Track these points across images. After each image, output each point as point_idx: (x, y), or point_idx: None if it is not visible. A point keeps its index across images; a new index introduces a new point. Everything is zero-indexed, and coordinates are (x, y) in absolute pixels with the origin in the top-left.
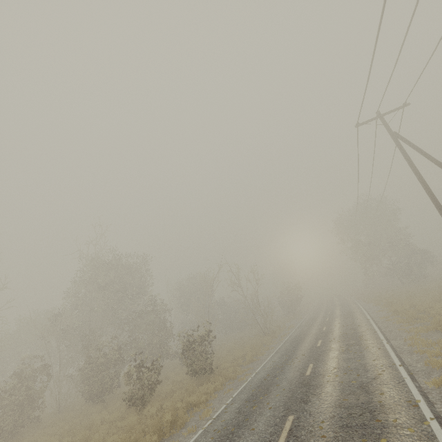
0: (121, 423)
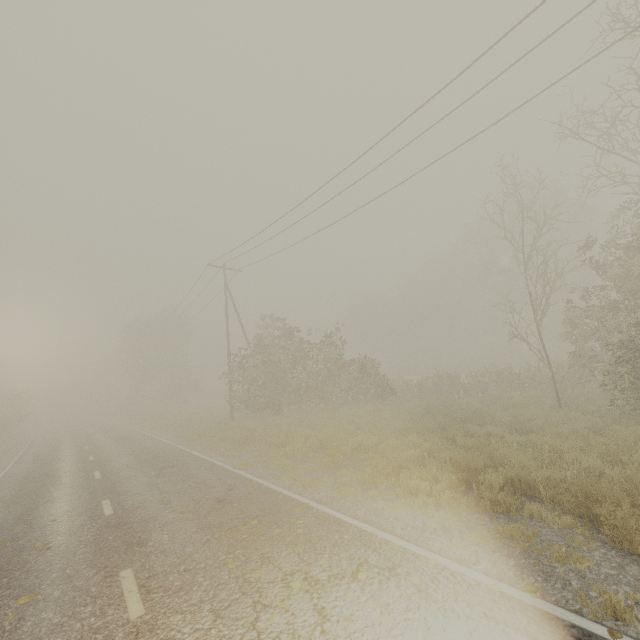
0: None
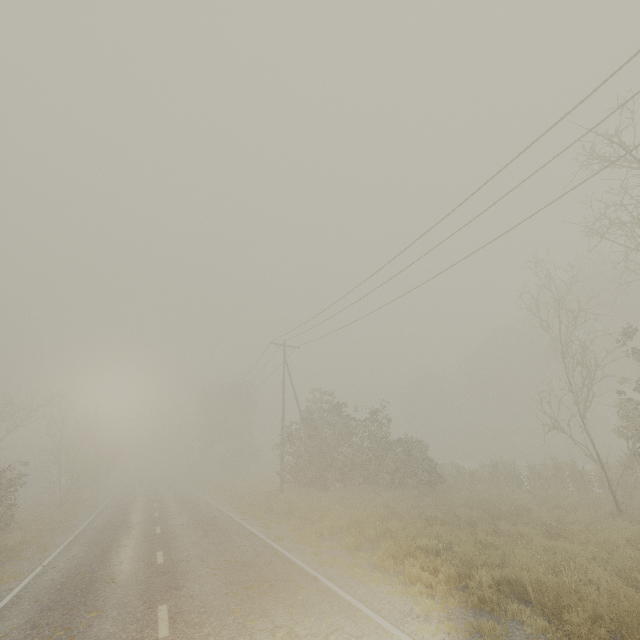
0: None
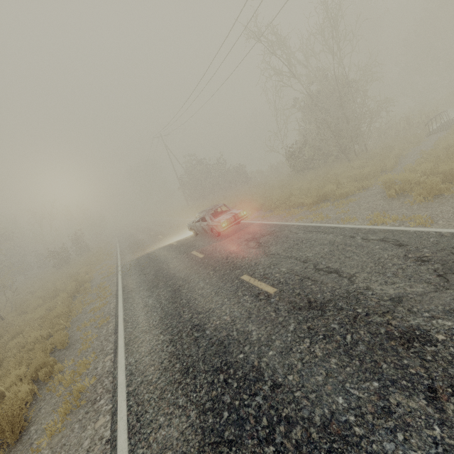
0: (65, 268)
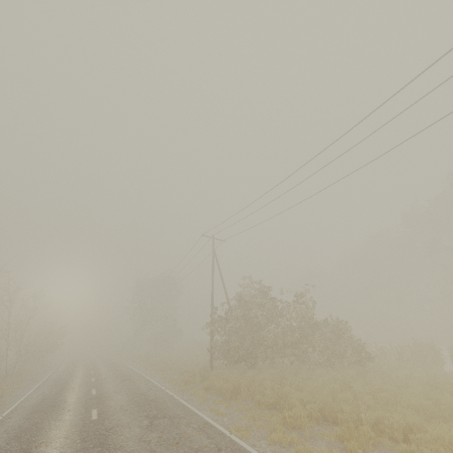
0: None
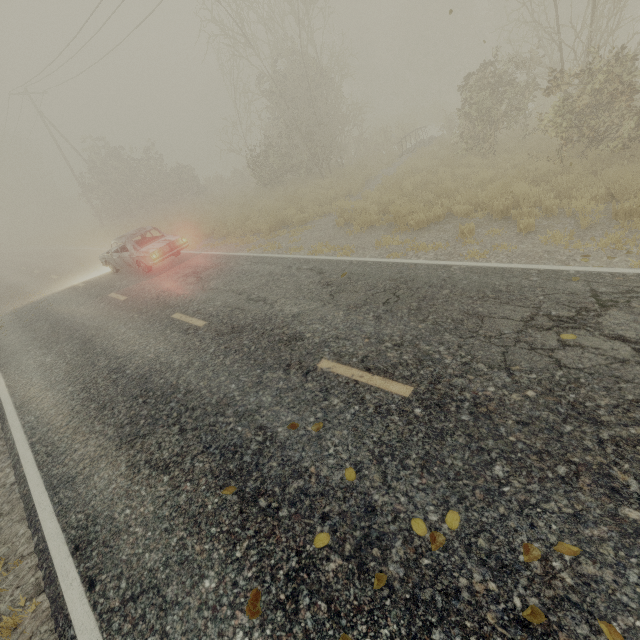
0: None
